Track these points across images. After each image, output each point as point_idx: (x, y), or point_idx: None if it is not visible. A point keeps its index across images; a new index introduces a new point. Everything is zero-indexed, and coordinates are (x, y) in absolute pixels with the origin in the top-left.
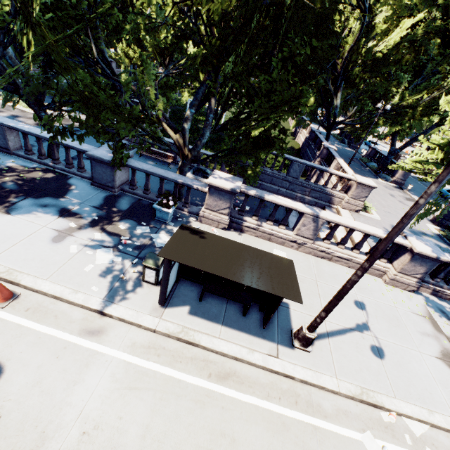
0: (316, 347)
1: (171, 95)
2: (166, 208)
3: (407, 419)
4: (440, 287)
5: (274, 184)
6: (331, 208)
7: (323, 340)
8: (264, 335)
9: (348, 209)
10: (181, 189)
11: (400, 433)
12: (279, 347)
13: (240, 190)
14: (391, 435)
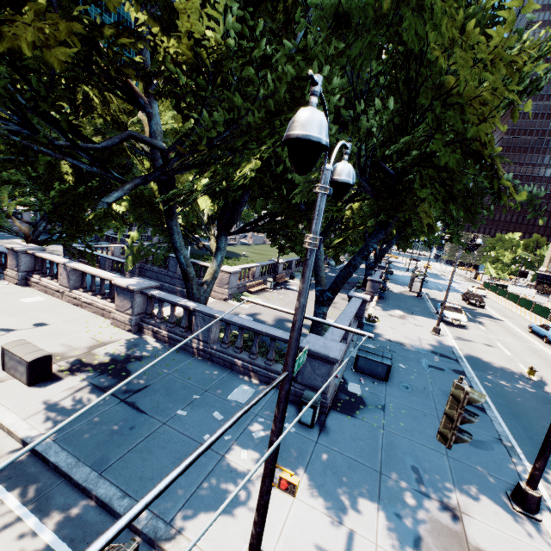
0: None
1: (110, 223)
2: None
3: None
4: (160, 328)
5: (160, 280)
6: None
7: None
8: None
9: (217, 299)
10: None
11: None
12: None
13: (27, 251)
14: None
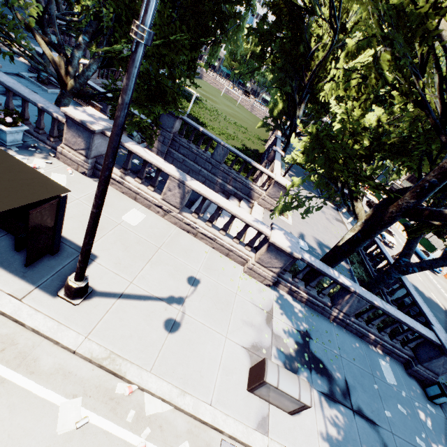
0: (91, 303)
1: None
2: (6, 126)
3: (149, 396)
4: (298, 288)
5: (197, 163)
6: (248, 202)
7: (109, 299)
8: (25, 275)
9: (263, 207)
10: (58, 124)
11: (126, 408)
12: (35, 291)
13: (104, 131)
14: (110, 408)
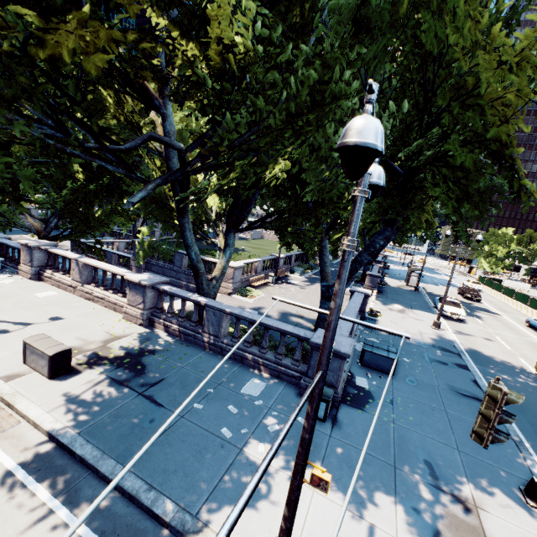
0: None
1: (116, 219)
2: None
3: None
4: (170, 323)
5: (166, 275)
6: None
7: None
8: None
9: (222, 293)
10: None
11: None
12: None
13: (40, 246)
14: None
